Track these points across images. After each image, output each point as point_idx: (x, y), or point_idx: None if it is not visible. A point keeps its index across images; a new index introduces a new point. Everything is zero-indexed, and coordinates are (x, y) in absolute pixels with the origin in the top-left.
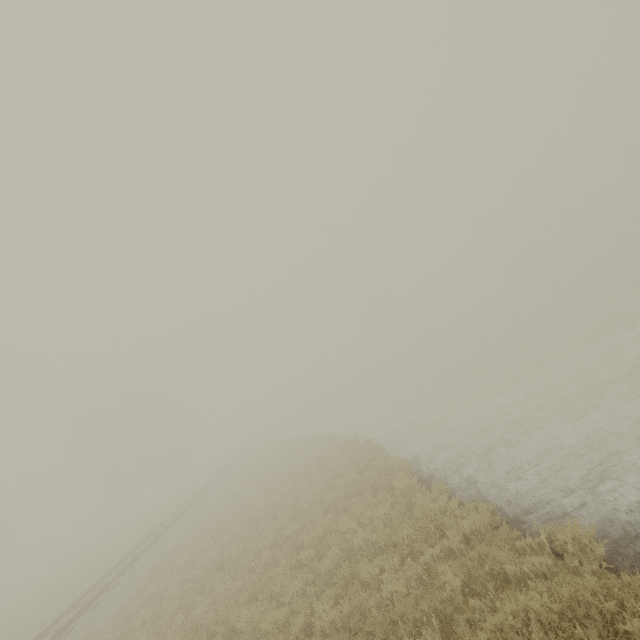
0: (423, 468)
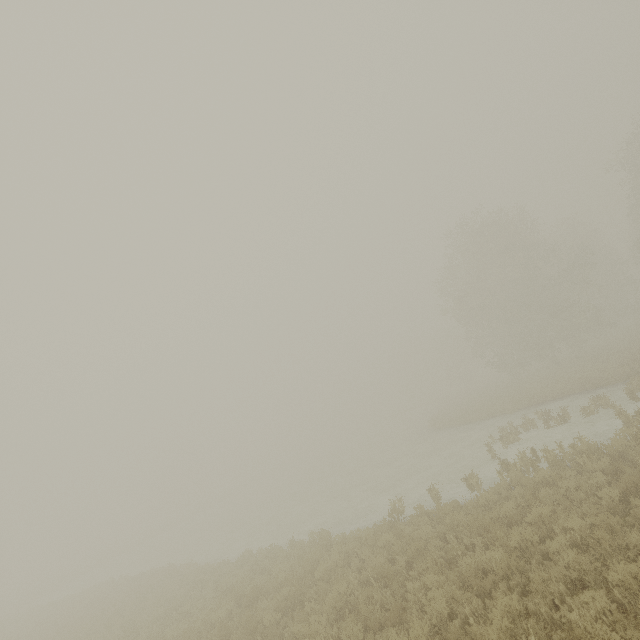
0: None
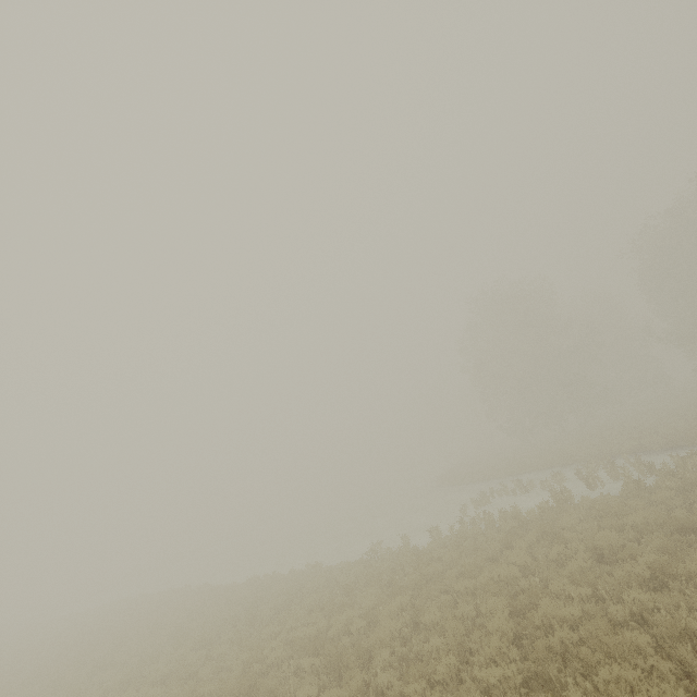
0: None
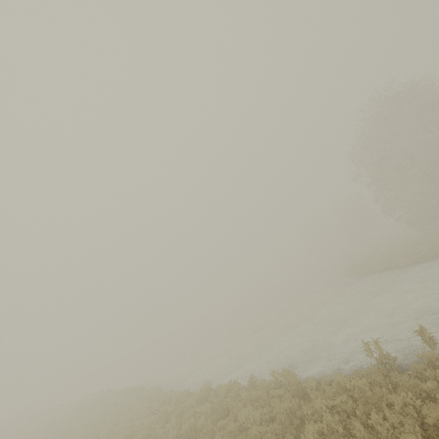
0: (166, 390)
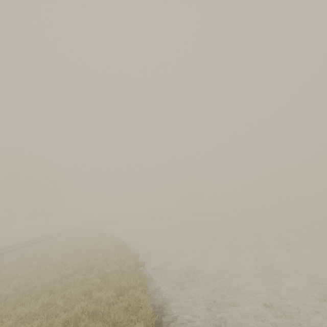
0: (164, 322)
